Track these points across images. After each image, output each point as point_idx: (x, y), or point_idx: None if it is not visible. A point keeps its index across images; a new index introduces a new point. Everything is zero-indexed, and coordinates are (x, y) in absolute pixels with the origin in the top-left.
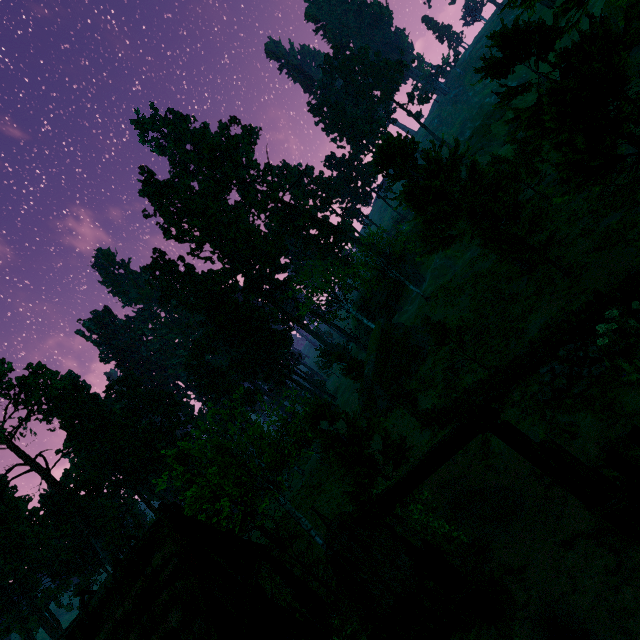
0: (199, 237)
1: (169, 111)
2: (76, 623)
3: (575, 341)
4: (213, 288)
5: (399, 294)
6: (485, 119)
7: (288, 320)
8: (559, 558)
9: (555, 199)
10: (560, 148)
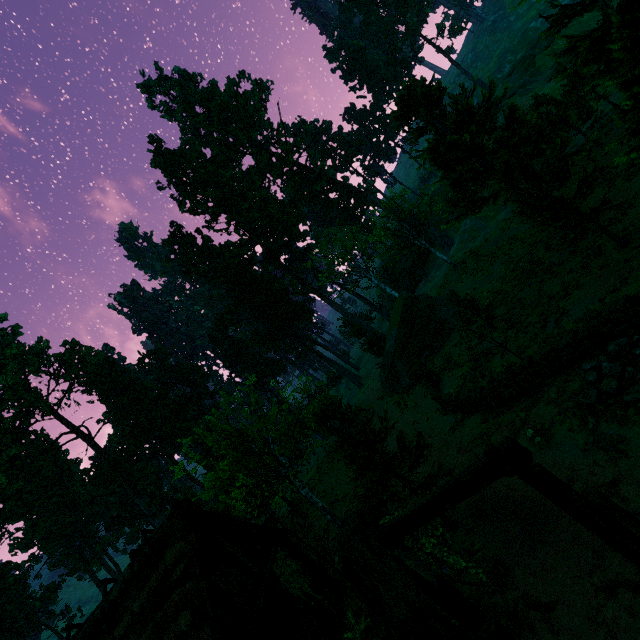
0: (213, 208)
1: (175, 70)
2: (99, 610)
3: (630, 334)
4: (231, 261)
5: (425, 259)
6: (529, 49)
7: (308, 291)
8: (597, 606)
9: (618, 158)
10: (628, 86)
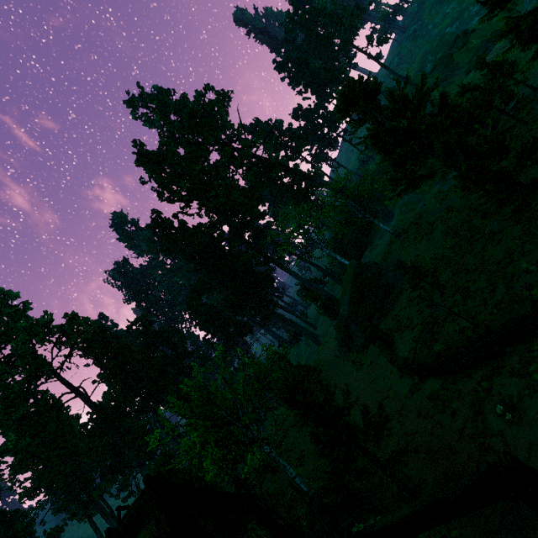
0: (186, 197)
1: (154, 88)
2: None
3: None
4: (203, 239)
5: (369, 229)
6: (447, 49)
7: (269, 261)
8: None
9: None
10: None
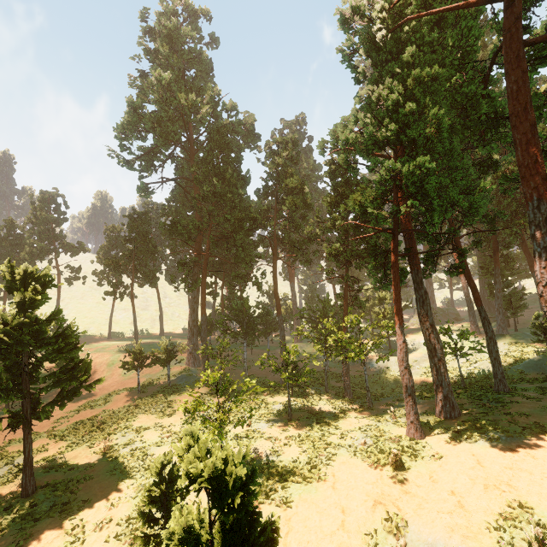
0: None
1: None
2: None
3: None
4: None
5: None
6: None
7: None
8: None
9: None
10: None
